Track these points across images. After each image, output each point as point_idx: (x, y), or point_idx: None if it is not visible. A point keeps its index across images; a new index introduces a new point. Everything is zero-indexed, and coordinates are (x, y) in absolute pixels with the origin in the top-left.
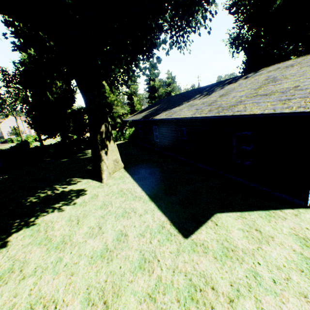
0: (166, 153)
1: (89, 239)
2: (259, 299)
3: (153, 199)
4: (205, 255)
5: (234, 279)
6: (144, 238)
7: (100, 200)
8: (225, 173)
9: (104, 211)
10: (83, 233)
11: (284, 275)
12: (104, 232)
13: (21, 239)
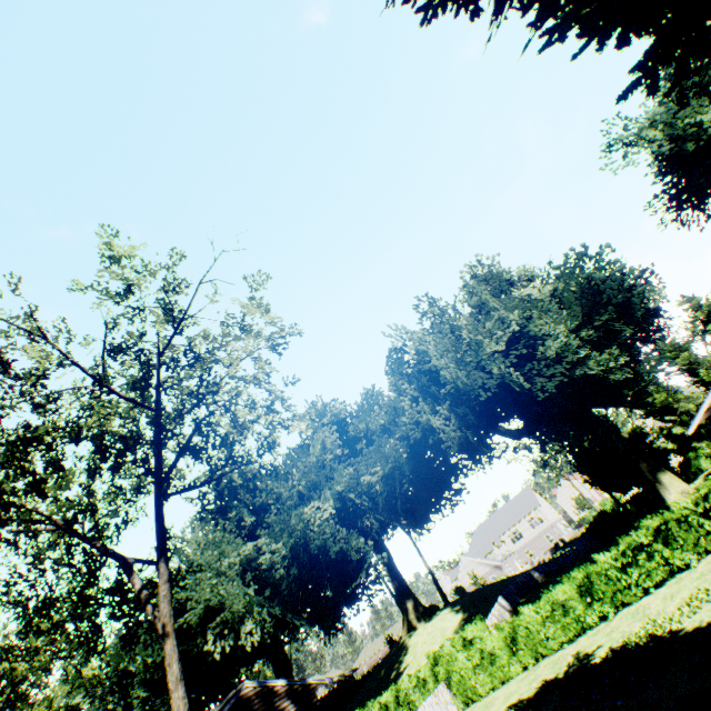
0: None
1: None
2: None
3: None
4: None
5: None
6: None
7: None
8: None
9: None
10: None
11: None
12: None
13: None
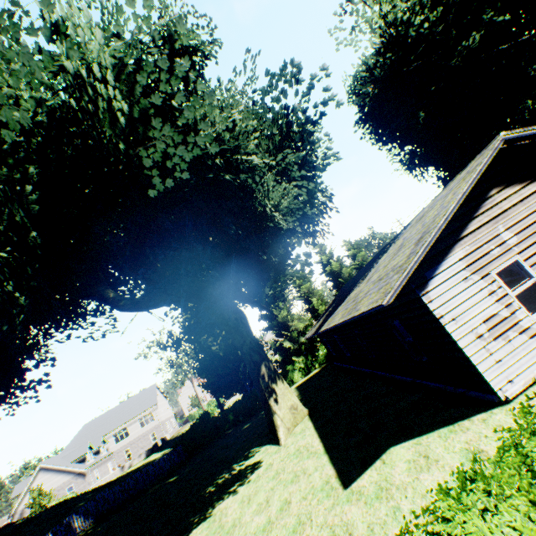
0: (365, 371)
1: (256, 515)
2: (387, 532)
3: (328, 450)
4: (356, 503)
5: (374, 519)
6: (305, 500)
7: (273, 469)
8: (422, 380)
9: (275, 481)
10: (251, 511)
11: (424, 502)
12: (270, 504)
13: (200, 532)
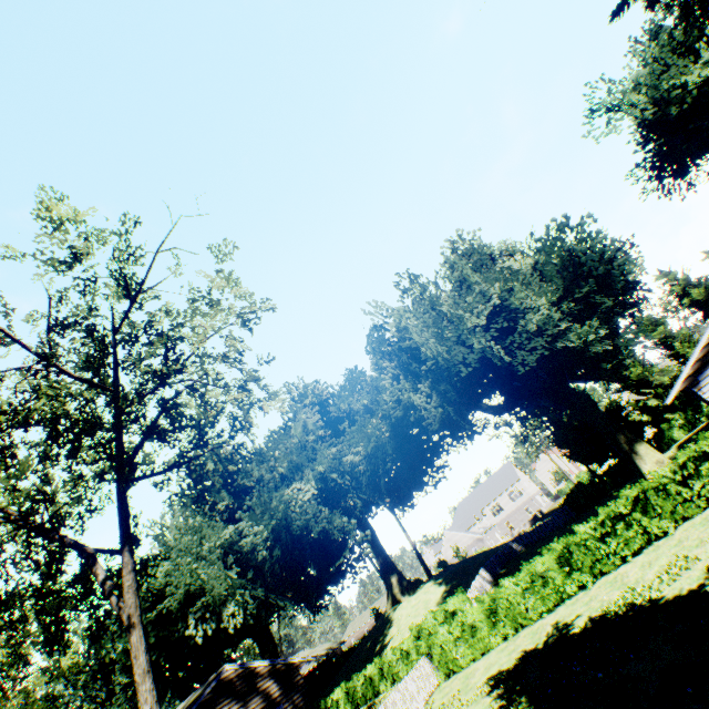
0: None
1: None
2: None
3: None
4: None
5: None
6: None
7: None
8: None
9: None
10: None
11: None
12: None
13: None
